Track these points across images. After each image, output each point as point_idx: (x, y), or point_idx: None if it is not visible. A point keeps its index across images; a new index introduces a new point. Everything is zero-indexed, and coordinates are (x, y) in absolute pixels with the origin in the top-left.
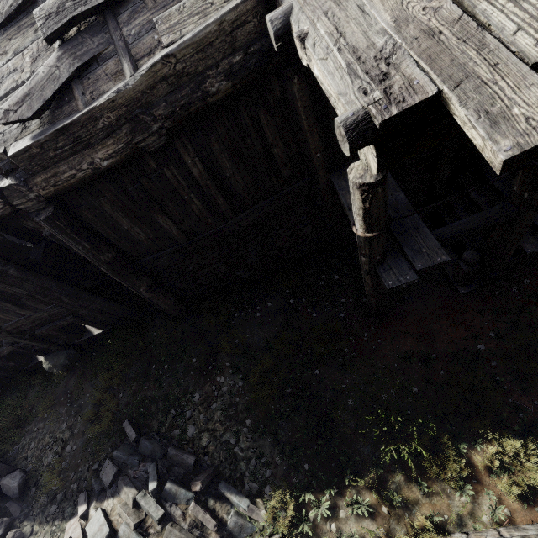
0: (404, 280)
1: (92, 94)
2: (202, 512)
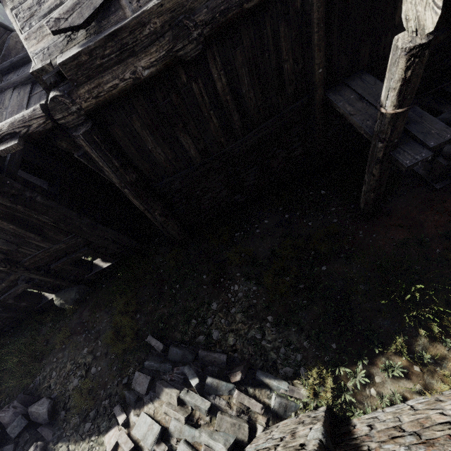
0: (420, 157)
1: (138, 2)
2: (247, 398)
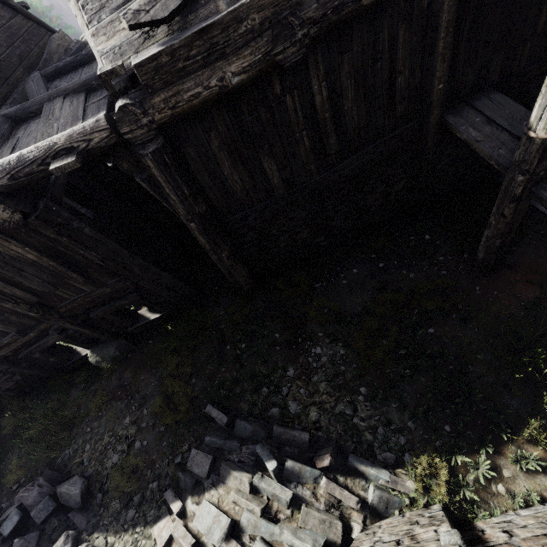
0: None
1: None
2: (338, 488)
